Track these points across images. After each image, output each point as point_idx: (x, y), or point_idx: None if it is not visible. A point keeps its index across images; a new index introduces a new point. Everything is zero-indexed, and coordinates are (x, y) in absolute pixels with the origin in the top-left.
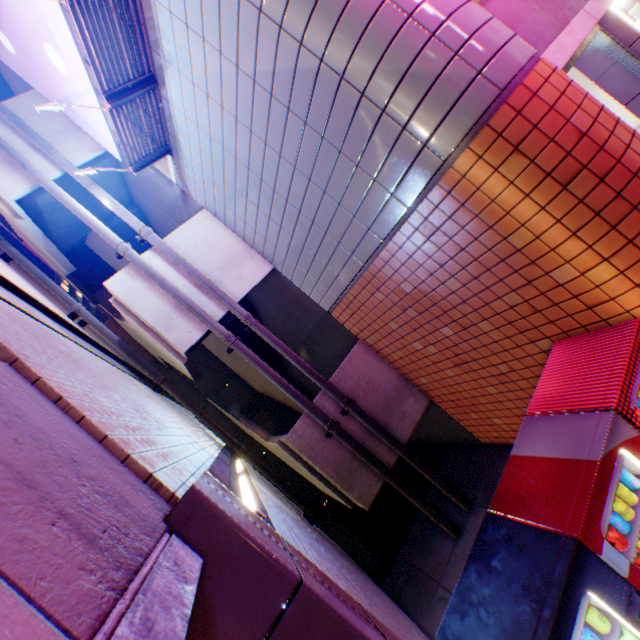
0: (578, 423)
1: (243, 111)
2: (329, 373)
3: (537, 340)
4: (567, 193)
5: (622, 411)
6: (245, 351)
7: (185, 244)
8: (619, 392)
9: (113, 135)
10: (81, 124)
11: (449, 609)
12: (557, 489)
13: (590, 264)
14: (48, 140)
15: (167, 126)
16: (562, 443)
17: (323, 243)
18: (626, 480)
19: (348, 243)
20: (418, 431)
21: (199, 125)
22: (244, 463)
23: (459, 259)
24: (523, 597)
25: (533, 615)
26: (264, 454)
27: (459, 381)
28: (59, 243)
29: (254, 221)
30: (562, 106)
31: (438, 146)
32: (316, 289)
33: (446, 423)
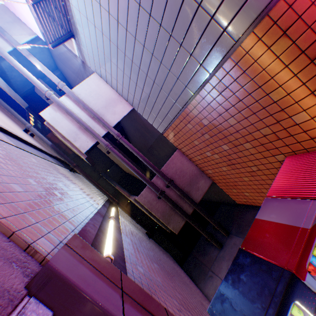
0: (298, 205)
1: (112, 7)
2: (161, 165)
3: (276, 155)
4: (313, 65)
5: None
6: (116, 153)
7: (84, 93)
8: None
9: (37, 23)
10: (19, 16)
11: (215, 297)
12: (282, 242)
13: None
14: (3, 27)
15: (70, 19)
16: (287, 215)
17: (160, 94)
18: None
19: (174, 95)
20: (205, 195)
21: (88, 18)
22: (118, 207)
23: (237, 106)
24: (257, 299)
25: (262, 311)
26: (128, 202)
27: (229, 173)
28: (17, 90)
29: (122, 80)
30: None
31: (233, 31)
32: (155, 121)
33: (219, 193)
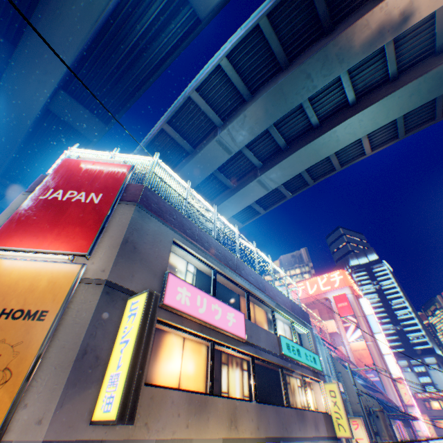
0: None
1: None
2: None
3: None
4: None
5: None
6: None
7: None
8: None
9: None
10: None
11: None
12: None
13: None
14: None
15: None
16: None
17: None
18: None
19: None
20: None
21: None
22: None
23: None
24: None
25: None
26: None
27: None
28: None
29: None
30: None
31: None
32: None
33: None
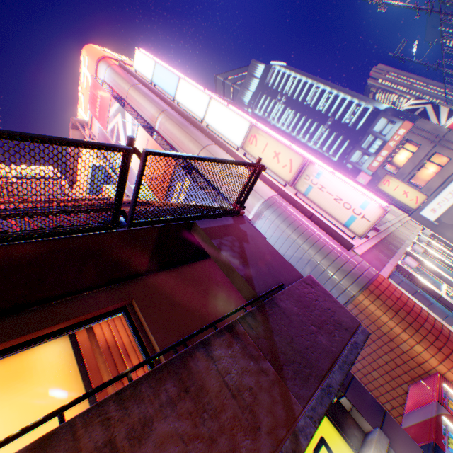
0: (425, 407)
1: None
2: None
3: (401, 383)
4: (397, 314)
5: (440, 402)
6: None
7: None
8: (437, 395)
9: None
10: None
11: None
12: (423, 429)
13: (412, 343)
14: None
15: None
16: (421, 415)
17: None
18: (452, 437)
19: None
20: None
21: None
22: None
23: None
24: None
25: None
26: None
27: None
28: None
29: None
30: (389, 288)
31: (351, 290)
32: None
33: None
